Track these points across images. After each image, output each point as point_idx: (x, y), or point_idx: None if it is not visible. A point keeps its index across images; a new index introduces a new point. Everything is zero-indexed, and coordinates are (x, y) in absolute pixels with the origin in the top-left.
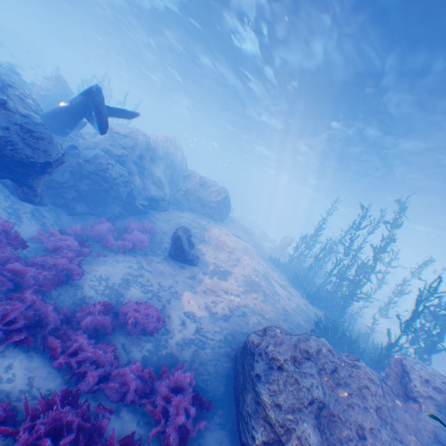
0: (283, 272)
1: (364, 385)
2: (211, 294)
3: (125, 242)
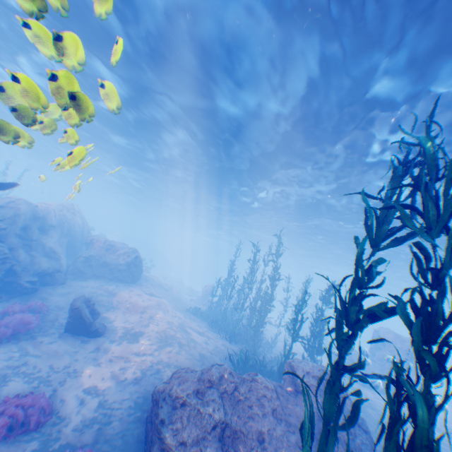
0: (205, 320)
1: (262, 394)
2: (120, 360)
3: (3, 328)
